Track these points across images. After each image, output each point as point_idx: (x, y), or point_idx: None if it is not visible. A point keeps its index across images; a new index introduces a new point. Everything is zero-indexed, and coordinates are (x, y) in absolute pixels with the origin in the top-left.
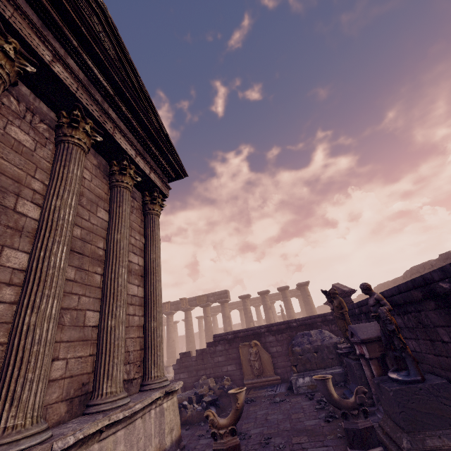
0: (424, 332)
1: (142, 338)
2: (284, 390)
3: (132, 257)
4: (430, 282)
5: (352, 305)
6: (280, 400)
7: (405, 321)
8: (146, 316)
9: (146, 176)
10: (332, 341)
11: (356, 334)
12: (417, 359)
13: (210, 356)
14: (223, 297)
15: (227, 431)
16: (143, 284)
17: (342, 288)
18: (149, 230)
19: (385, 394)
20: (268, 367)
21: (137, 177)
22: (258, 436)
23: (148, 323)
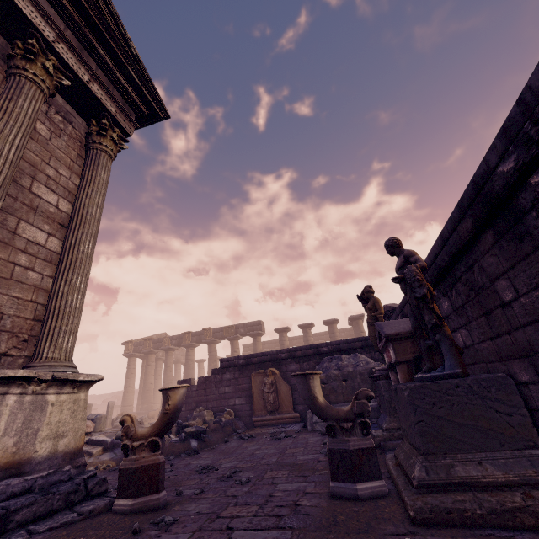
0: (477, 303)
1: (44, 306)
2: (298, 427)
3: (45, 193)
4: (484, 180)
5: (395, 312)
6: (285, 436)
7: (453, 300)
8: (56, 276)
9: (83, 85)
10: (369, 366)
11: (382, 329)
12: (468, 359)
13: (215, 385)
14: (255, 329)
15: (145, 444)
16: (63, 237)
17: (393, 305)
18: (88, 169)
19: (400, 399)
20: (285, 402)
21: (62, 78)
22: (226, 470)
23: (55, 286)
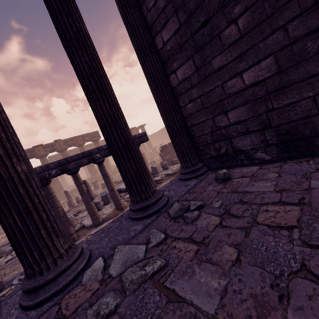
0: None
1: None
2: None
3: None
4: None
5: None
6: None
7: None
8: None
9: None
10: None
11: None
12: None
13: None
14: (96, 136)
15: None
16: None
17: None
18: None
19: None
20: None
21: None
22: None
23: None
